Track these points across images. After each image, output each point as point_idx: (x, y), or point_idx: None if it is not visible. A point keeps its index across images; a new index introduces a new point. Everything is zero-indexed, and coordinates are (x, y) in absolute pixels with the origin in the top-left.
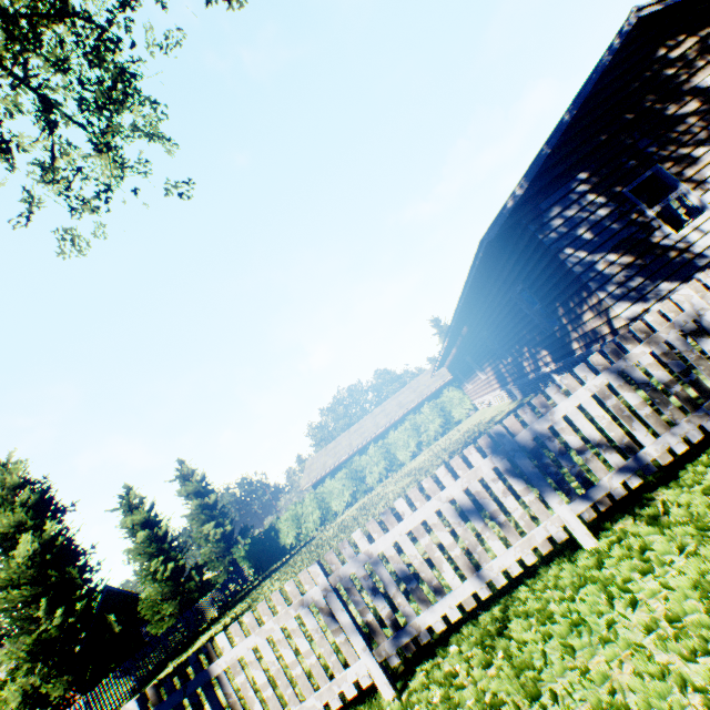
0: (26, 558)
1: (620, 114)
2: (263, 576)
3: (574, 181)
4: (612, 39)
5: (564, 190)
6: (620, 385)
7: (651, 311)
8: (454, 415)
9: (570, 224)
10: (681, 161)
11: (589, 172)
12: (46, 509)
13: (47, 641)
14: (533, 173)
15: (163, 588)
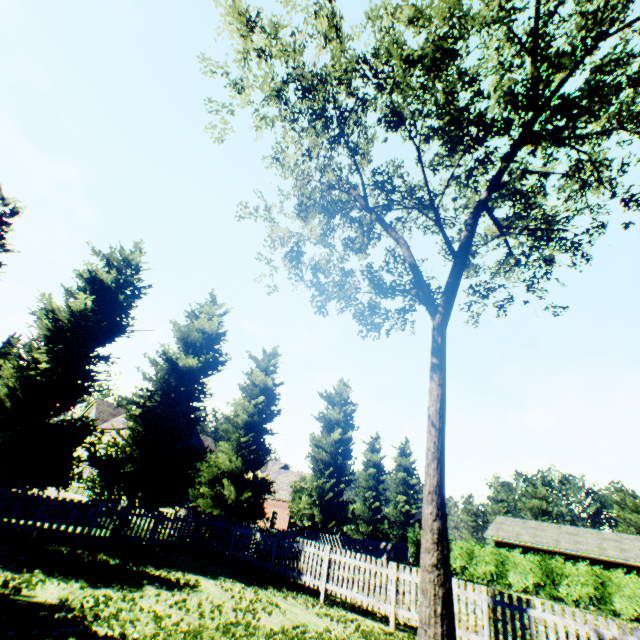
0: (332, 439)
1: None
2: None
3: None
4: None
5: None
6: None
7: None
8: None
9: None
10: None
11: None
12: (348, 420)
13: (322, 488)
14: None
15: (364, 511)
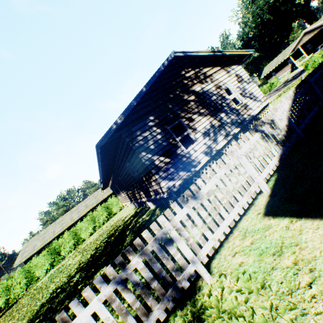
0: None
1: (168, 93)
2: None
3: (148, 119)
4: (165, 60)
5: (143, 123)
6: (123, 288)
7: (146, 230)
8: (113, 210)
9: (145, 140)
10: (188, 119)
11: (155, 116)
12: None
13: None
14: (127, 113)
15: None
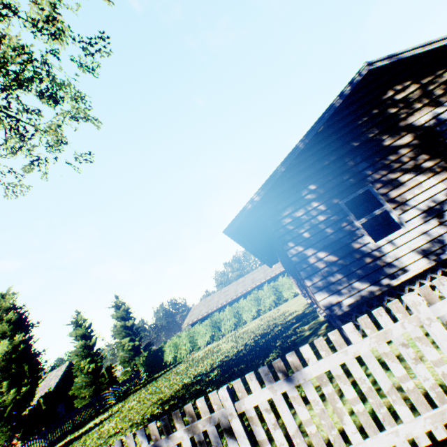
0: (3, 354)
1: (349, 141)
2: (146, 381)
3: (305, 190)
4: (345, 86)
5: (297, 196)
6: None
7: (202, 397)
8: (283, 295)
9: (296, 223)
10: (389, 184)
11: (317, 184)
12: (21, 324)
13: (3, 407)
14: (269, 185)
15: (87, 378)
